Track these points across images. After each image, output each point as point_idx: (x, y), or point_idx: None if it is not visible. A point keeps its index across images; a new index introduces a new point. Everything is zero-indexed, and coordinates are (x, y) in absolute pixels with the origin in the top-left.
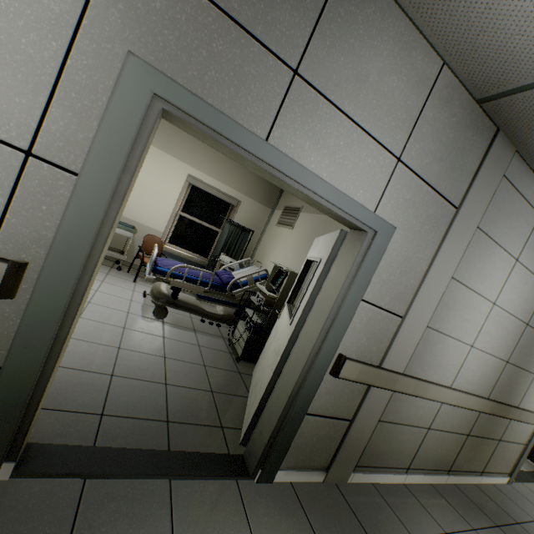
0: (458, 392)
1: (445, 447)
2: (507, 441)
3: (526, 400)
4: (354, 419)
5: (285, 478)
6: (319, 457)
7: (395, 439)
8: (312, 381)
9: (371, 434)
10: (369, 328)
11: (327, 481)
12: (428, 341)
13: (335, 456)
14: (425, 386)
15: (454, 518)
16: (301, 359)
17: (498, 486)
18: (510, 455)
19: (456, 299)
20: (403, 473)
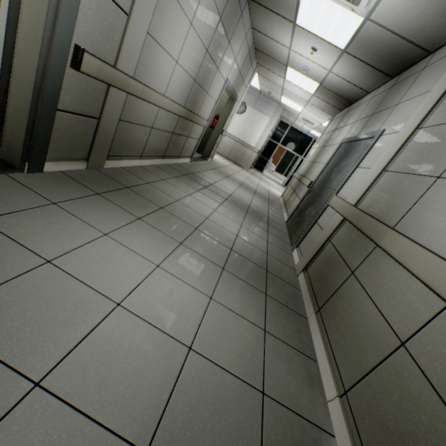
0: (169, 100)
1: (161, 142)
2: (191, 138)
3: (201, 111)
4: (101, 117)
5: (54, 169)
6: (79, 151)
7: (133, 136)
8: (55, 73)
9: (116, 131)
10: (100, 20)
11: (89, 168)
12: (149, 50)
13: (92, 149)
14: (149, 92)
15: (167, 175)
16: (34, 45)
17: (186, 163)
18: (192, 147)
19: (168, 9)
20: (139, 160)
